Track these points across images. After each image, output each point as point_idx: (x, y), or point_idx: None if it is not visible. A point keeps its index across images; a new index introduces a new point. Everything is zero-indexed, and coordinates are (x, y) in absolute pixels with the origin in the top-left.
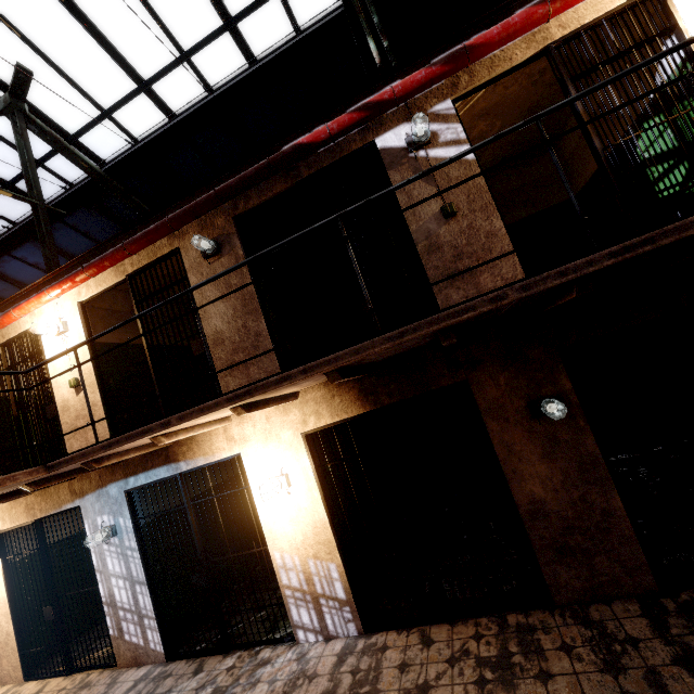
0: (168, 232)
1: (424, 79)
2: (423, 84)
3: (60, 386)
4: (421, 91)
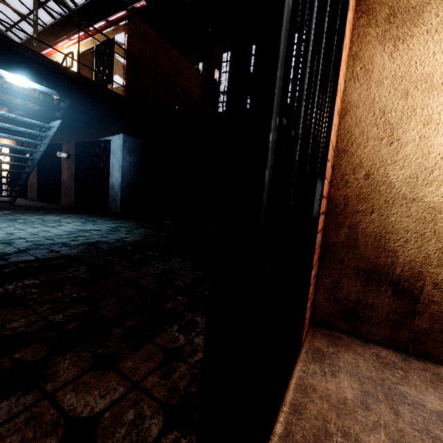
0: None
1: None
2: None
3: None
4: None
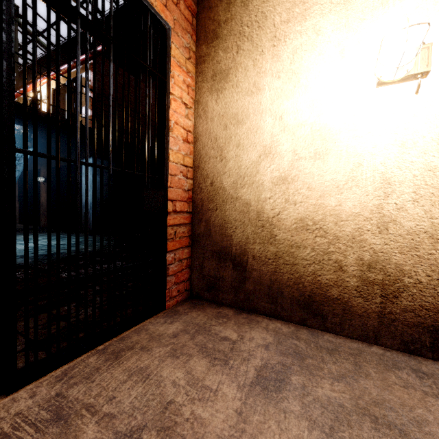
0: None
1: None
2: None
3: None
4: None
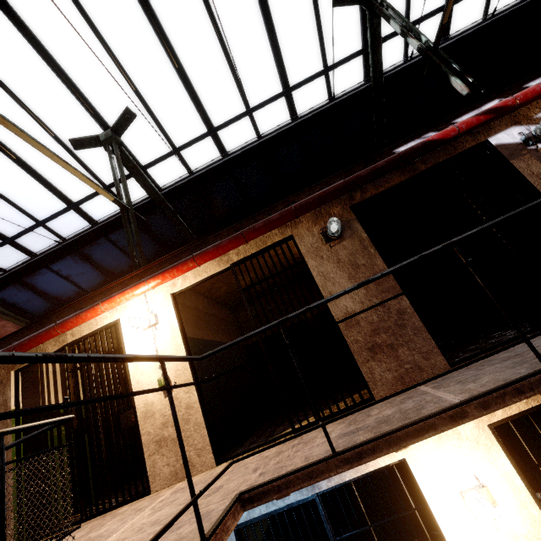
0: (290, 219)
1: None
2: (540, 94)
3: (142, 387)
4: (534, 100)
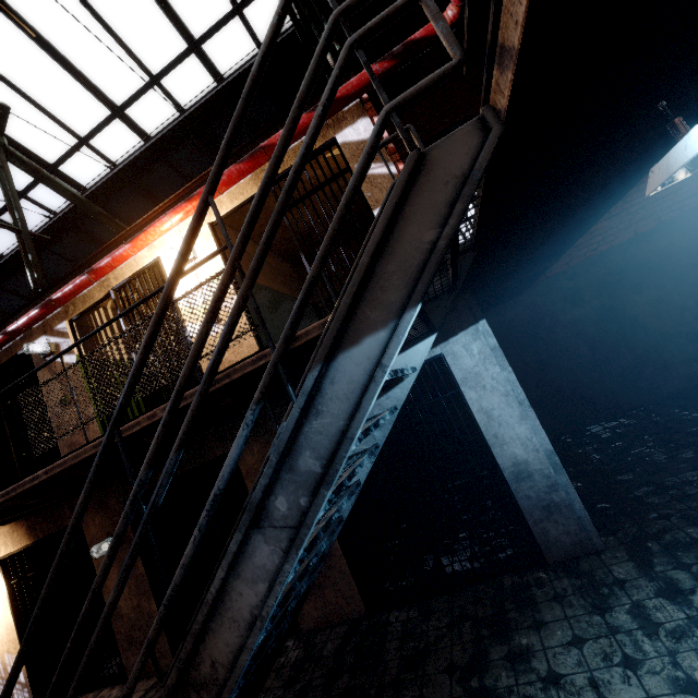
0: None
1: (34, 317)
2: (35, 319)
3: None
4: (39, 321)
